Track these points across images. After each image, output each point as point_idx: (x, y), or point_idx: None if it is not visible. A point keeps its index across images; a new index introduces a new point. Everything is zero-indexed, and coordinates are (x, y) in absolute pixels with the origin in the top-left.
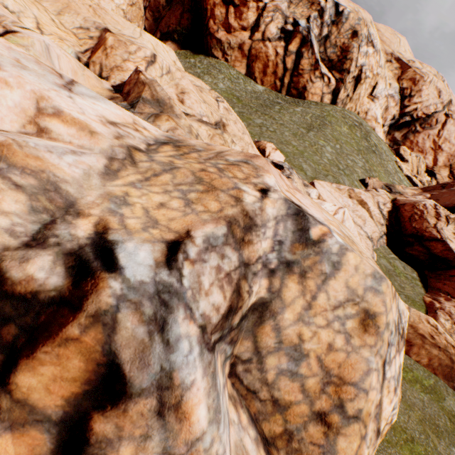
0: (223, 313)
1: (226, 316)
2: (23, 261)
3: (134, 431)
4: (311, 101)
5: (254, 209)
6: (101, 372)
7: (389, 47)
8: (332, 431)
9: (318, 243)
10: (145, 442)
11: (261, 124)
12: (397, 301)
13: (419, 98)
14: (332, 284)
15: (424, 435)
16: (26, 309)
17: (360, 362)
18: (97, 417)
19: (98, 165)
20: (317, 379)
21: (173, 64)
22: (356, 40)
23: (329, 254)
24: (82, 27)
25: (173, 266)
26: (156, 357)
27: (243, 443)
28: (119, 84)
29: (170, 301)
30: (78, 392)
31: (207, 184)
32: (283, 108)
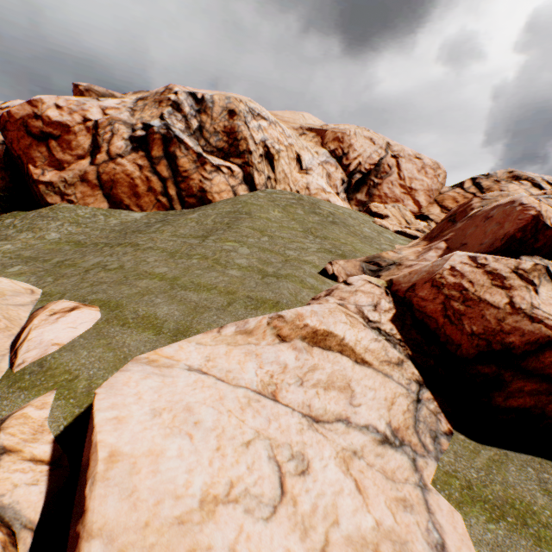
0: None
1: None
2: None
3: None
4: (221, 201)
5: None
6: None
7: (295, 124)
8: None
9: None
10: None
11: (95, 264)
12: None
13: (355, 152)
14: None
15: None
16: None
17: None
18: None
19: None
20: None
21: None
22: (237, 118)
23: None
24: None
25: None
26: None
27: None
28: None
29: None
30: None
31: None
32: (167, 224)
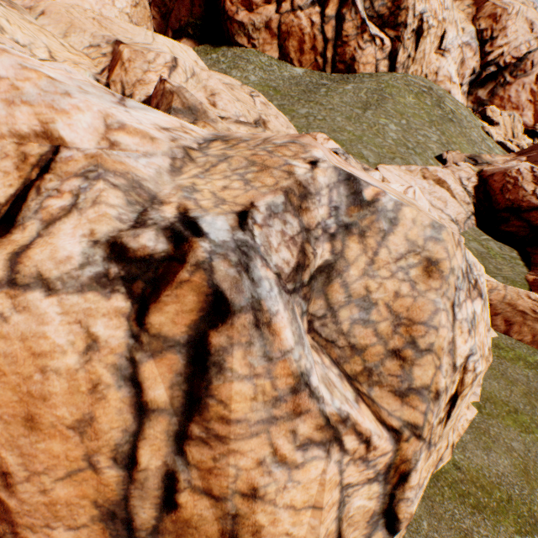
0: (293, 267)
1: (296, 270)
2: (135, 237)
3: (240, 339)
4: (363, 73)
5: (306, 179)
6: (210, 301)
7: None
8: (407, 364)
9: (373, 203)
10: (250, 348)
11: (306, 113)
12: (464, 252)
13: (505, 38)
14: (391, 240)
15: (529, 406)
16: (147, 267)
17: (427, 304)
18: (213, 334)
19: (165, 164)
20: (388, 323)
21: (195, 64)
22: None
23: (385, 212)
24: (92, 45)
25: (246, 229)
26: (247, 288)
27: (328, 377)
28: (145, 99)
29: (249, 252)
30: (196, 319)
31: (260, 165)
32: (330, 89)
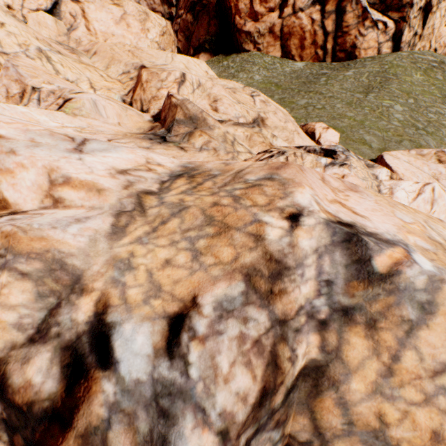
0: (253, 402)
1: (259, 403)
2: (24, 362)
3: None
4: (364, 58)
5: (281, 248)
6: None
7: None
8: None
9: (390, 277)
10: None
11: (305, 104)
12: None
13: None
14: (424, 336)
15: None
16: (25, 421)
17: None
18: None
19: (104, 226)
20: None
21: (205, 74)
22: None
23: (411, 292)
24: (124, 72)
25: (175, 354)
26: None
27: None
28: (157, 112)
29: (172, 406)
30: None
31: (218, 224)
32: (330, 78)
